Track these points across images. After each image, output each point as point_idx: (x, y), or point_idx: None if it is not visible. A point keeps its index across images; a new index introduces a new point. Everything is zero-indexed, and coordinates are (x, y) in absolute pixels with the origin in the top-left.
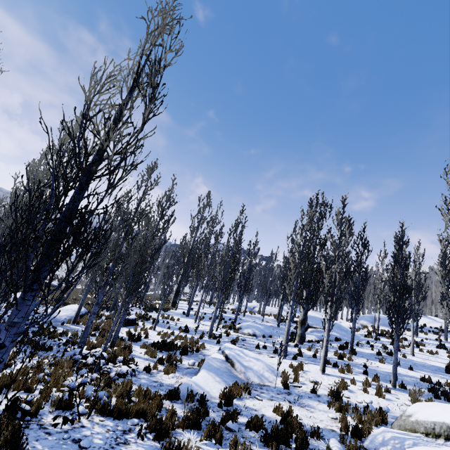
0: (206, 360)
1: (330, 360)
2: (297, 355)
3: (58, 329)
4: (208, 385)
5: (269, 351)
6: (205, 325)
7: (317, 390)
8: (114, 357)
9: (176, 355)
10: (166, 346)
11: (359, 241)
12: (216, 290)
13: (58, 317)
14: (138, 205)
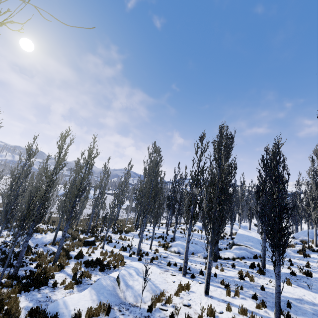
0: (101, 278)
1: (230, 280)
2: (199, 273)
3: (38, 249)
4: (77, 304)
5: (177, 269)
6: (146, 244)
7: (177, 316)
8: (45, 273)
9: (95, 271)
10: (94, 263)
11: (263, 163)
12: (140, 216)
13: (45, 240)
14: (57, 161)
